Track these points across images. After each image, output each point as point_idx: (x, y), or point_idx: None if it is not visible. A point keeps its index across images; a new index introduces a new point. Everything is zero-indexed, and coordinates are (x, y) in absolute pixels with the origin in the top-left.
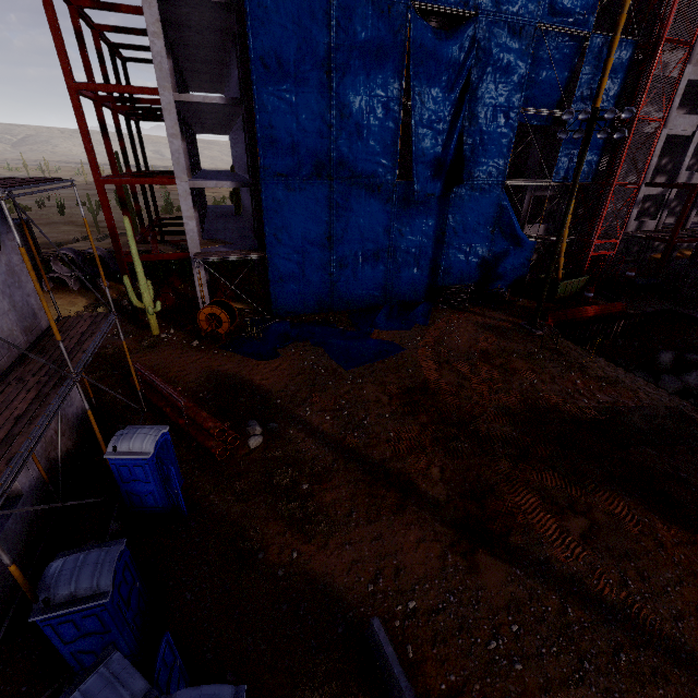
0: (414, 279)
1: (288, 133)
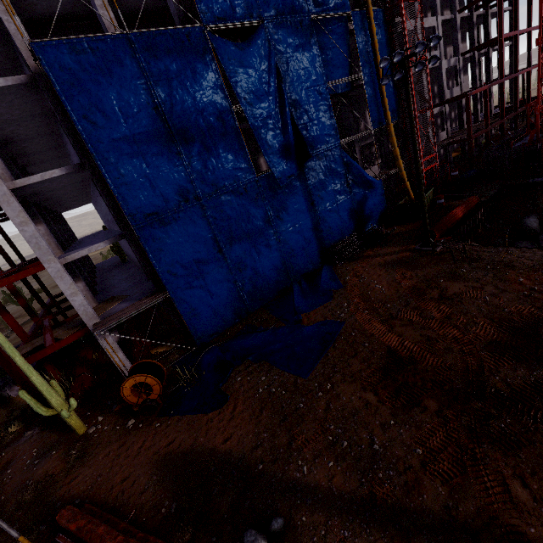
0: (306, 251)
1: (141, 175)
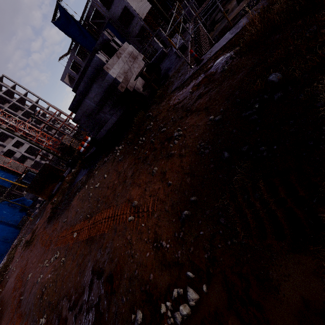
0: (10, 232)
1: None
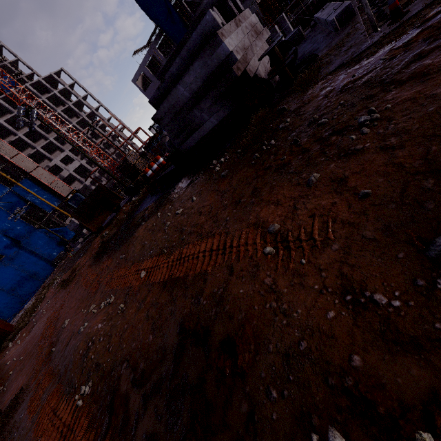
0: (43, 268)
1: None
